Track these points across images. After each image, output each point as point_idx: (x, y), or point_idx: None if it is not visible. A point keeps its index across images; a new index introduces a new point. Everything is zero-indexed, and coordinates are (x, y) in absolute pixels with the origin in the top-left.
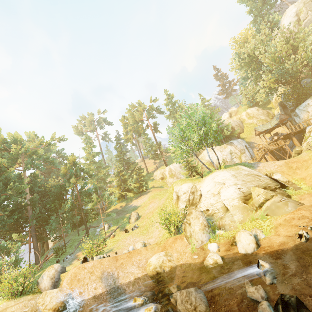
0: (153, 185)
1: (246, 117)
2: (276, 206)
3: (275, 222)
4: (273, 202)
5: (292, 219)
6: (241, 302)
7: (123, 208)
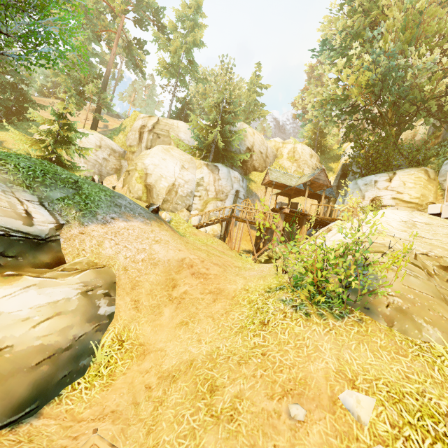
0: (2, 140)
1: (288, 153)
2: None
3: None
4: None
5: None
6: None
7: None
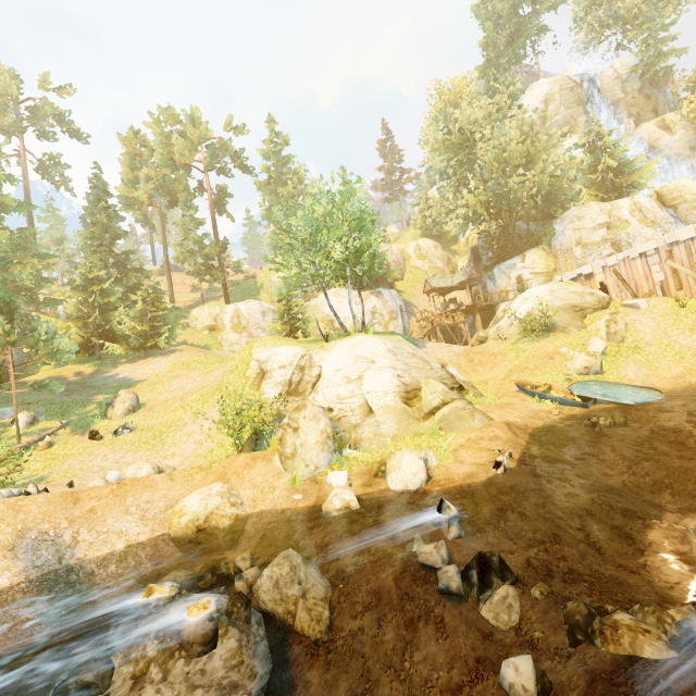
0: (184, 340)
1: (414, 253)
2: (458, 416)
3: (453, 441)
4: (455, 409)
5: (480, 439)
6: (402, 573)
7: (85, 380)
